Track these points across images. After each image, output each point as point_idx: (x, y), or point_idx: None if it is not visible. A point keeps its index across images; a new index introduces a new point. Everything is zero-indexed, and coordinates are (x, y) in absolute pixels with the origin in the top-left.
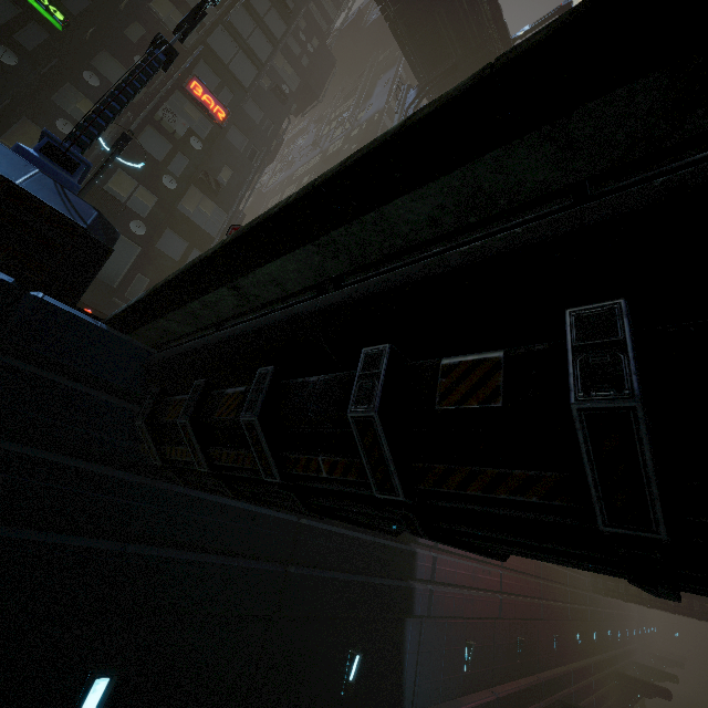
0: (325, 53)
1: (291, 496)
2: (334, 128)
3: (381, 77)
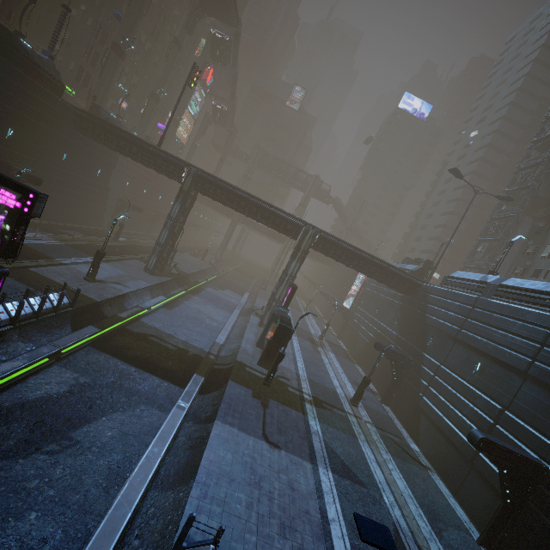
0: None
1: (105, 145)
2: None
3: None
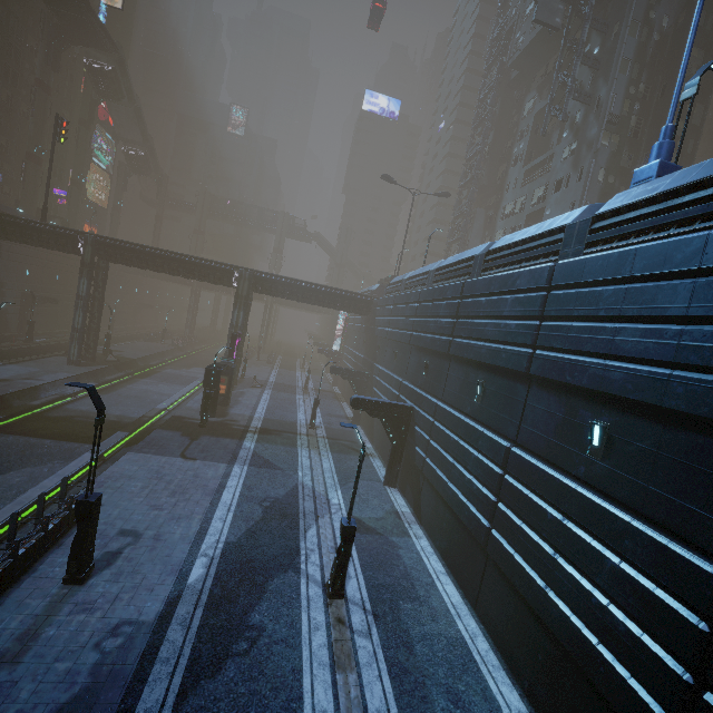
0: None
1: None
2: None
3: None
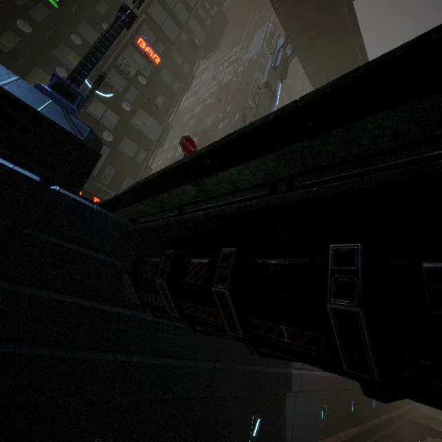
0: (222, 16)
1: (248, 345)
2: (226, 67)
3: (257, 31)
